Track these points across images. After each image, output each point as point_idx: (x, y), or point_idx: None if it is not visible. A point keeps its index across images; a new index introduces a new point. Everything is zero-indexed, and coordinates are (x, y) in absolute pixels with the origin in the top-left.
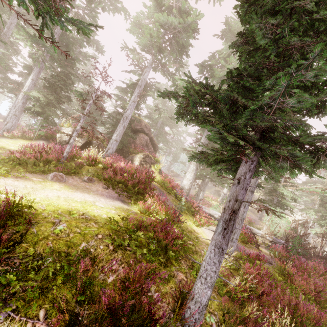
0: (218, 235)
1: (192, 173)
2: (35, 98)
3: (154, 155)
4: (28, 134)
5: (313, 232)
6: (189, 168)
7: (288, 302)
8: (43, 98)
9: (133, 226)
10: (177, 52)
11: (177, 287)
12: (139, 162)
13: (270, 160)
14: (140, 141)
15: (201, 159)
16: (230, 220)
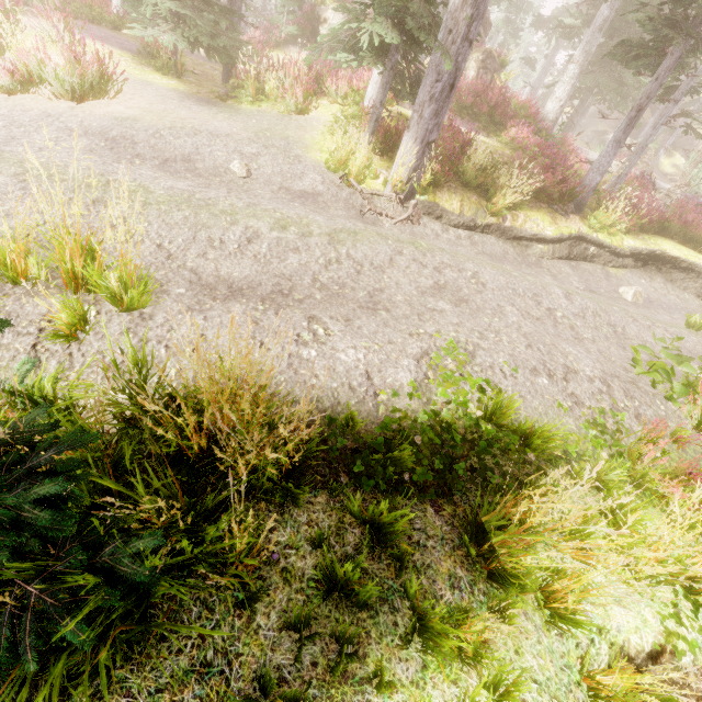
0: (619, 133)
1: (568, 86)
2: None
3: (498, 51)
4: (271, 35)
5: None
6: (564, 75)
7: (664, 218)
8: None
9: (522, 147)
10: None
11: (564, 190)
12: (477, 72)
13: (700, 49)
14: None
15: (618, 55)
16: (635, 118)
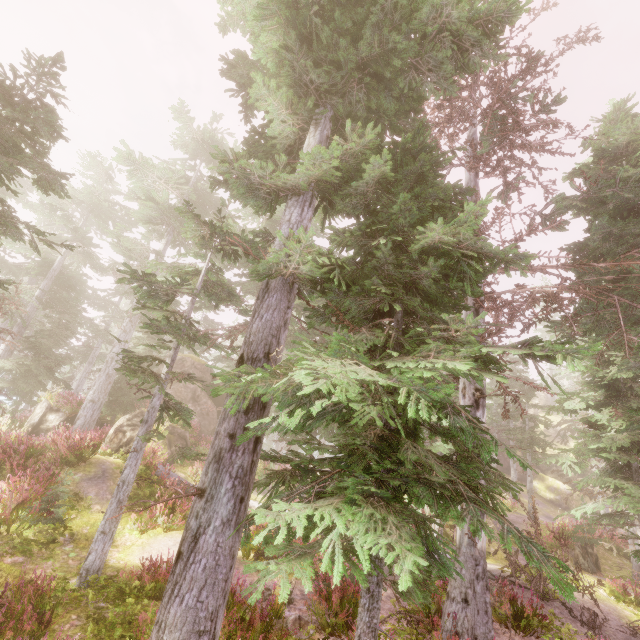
0: None
1: None
2: (6, 369)
3: None
4: None
5: (578, 513)
6: None
7: None
8: (11, 367)
9: None
10: (187, 245)
11: None
12: (115, 429)
13: None
14: (178, 394)
15: None
16: None
